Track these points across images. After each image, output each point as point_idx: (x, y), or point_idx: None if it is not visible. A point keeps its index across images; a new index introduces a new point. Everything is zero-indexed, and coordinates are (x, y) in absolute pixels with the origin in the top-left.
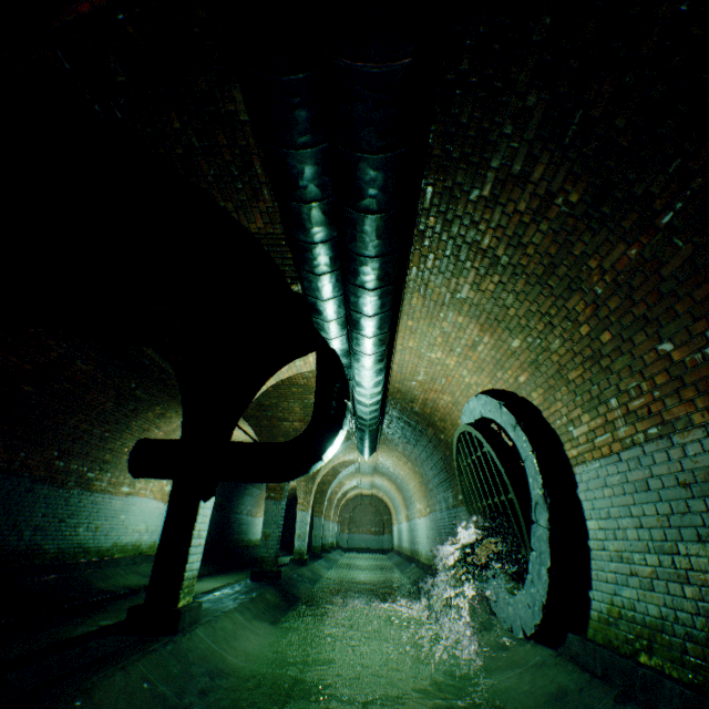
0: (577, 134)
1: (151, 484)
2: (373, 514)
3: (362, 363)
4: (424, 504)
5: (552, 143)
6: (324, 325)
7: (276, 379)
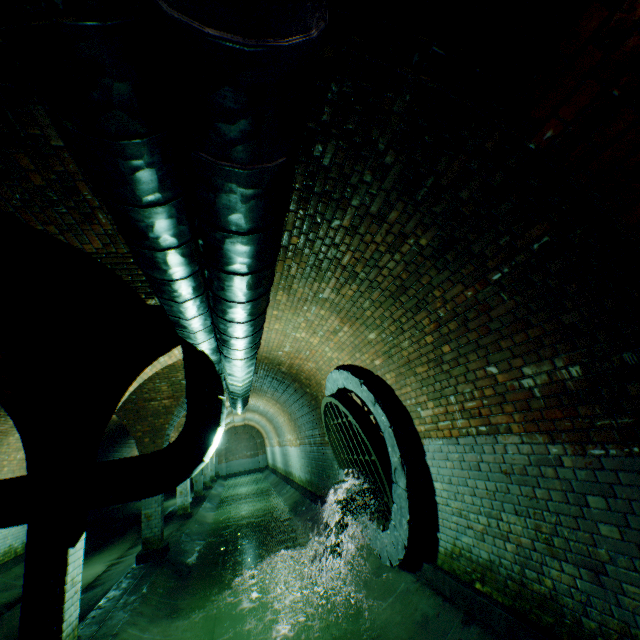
0: (429, 195)
1: None
2: (248, 440)
3: (234, 363)
4: (295, 437)
5: (407, 197)
6: (189, 335)
7: (139, 381)
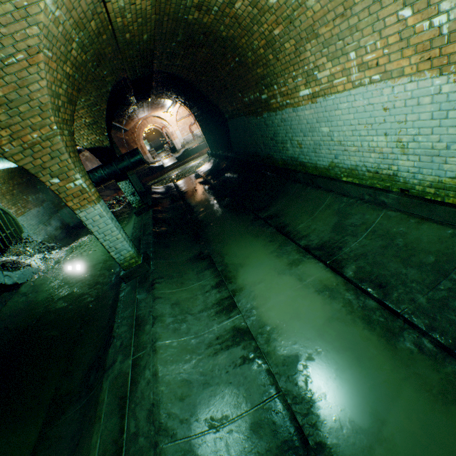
0: None
1: (352, 56)
2: None
3: None
4: None
5: None
6: None
7: None
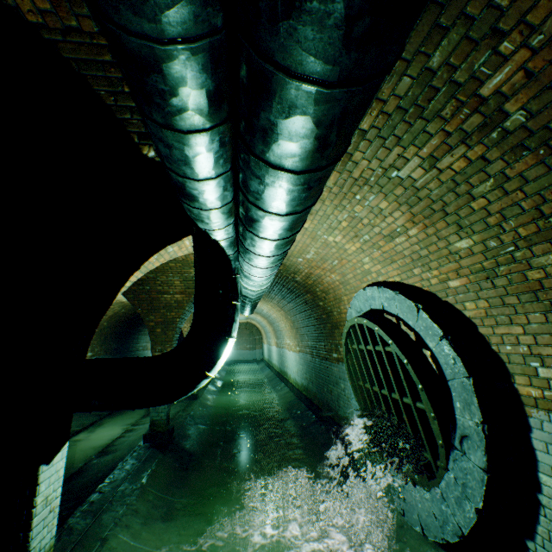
0: None
1: None
2: (248, 336)
3: (256, 262)
4: (294, 343)
5: None
6: (201, 213)
7: (143, 271)
